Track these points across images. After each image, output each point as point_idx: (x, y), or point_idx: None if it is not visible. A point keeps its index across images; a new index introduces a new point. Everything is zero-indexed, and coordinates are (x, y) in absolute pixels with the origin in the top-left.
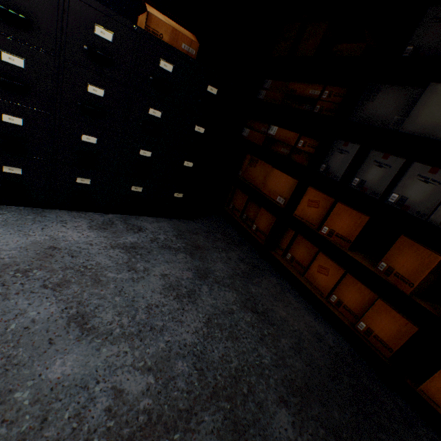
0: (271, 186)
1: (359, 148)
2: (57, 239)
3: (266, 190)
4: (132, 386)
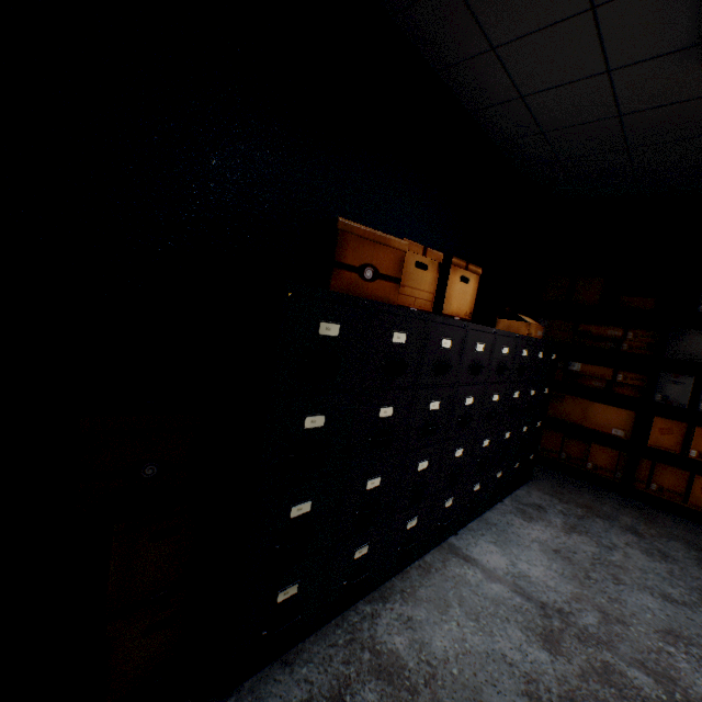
0: (597, 419)
1: (693, 379)
2: (541, 542)
3: (591, 424)
4: None
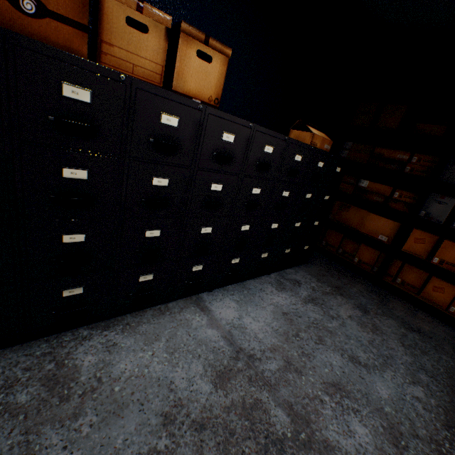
0: (370, 227)
1: None
2: (277, 306)
3: (364, 230)
4: (418, 393)
